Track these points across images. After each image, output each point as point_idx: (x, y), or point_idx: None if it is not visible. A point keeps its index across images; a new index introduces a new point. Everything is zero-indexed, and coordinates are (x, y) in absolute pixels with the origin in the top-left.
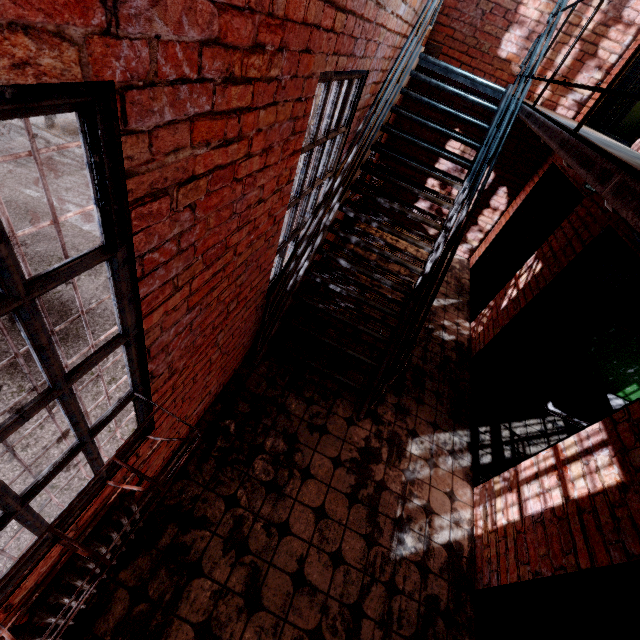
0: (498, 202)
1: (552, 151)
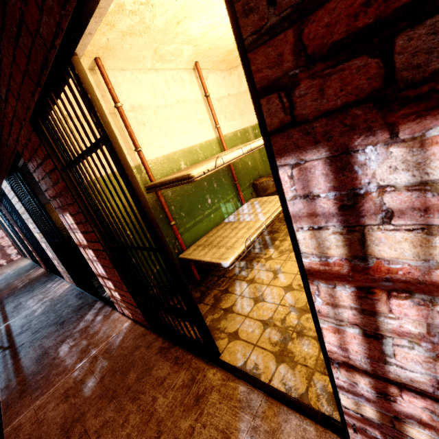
0: None
1: None
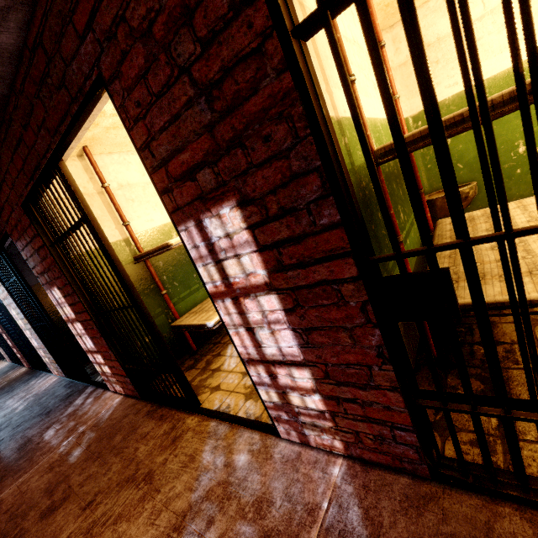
0: None
1: None
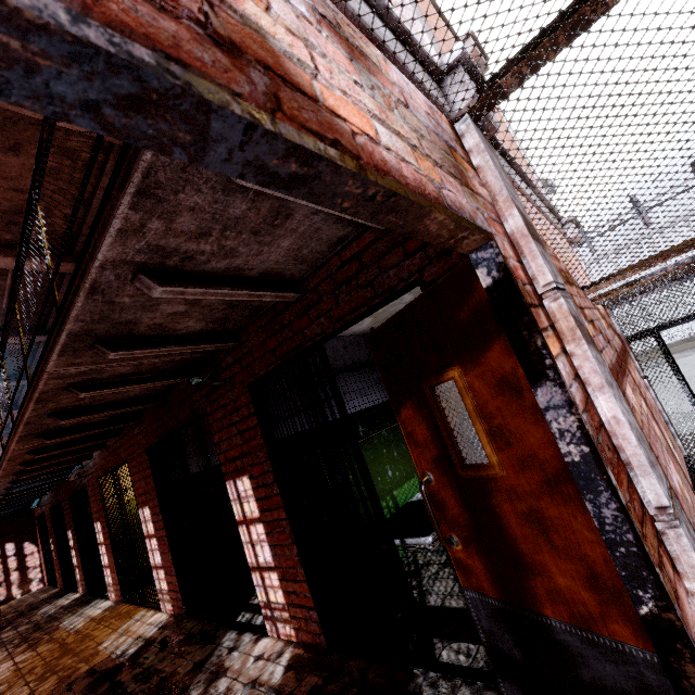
0: (30, 549)
1: (34, 514)
